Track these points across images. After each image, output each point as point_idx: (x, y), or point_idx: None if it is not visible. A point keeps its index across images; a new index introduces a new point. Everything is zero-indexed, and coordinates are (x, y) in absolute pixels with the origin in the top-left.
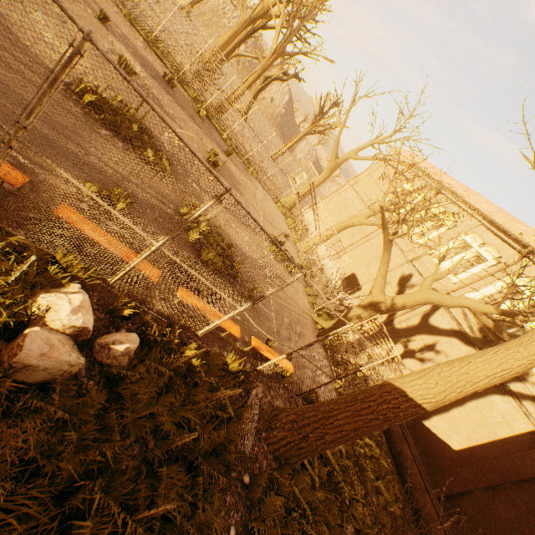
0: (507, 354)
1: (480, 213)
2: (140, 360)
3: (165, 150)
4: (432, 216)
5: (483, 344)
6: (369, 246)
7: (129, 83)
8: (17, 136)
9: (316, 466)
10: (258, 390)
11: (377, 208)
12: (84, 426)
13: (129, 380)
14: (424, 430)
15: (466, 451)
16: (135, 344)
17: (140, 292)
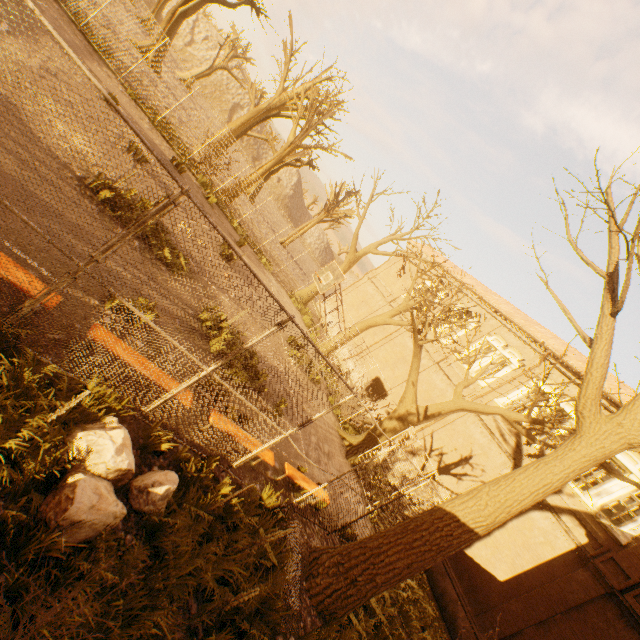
0: (546, 468)
1: (500, 314)
2: (176, 503)
3: (179, 245)
4: (455, 315)
5: (517, 454)
6: (393, 346)
7: (215, 228)
8: (86, 268)
9: (362, 619)
10: (294, 529)
11: (401, 307)
12: (130, 592)
13: (169, 530)
14: (467, 560)
15: (512, 581)
16: (174, 485)
17: (177, 420)
